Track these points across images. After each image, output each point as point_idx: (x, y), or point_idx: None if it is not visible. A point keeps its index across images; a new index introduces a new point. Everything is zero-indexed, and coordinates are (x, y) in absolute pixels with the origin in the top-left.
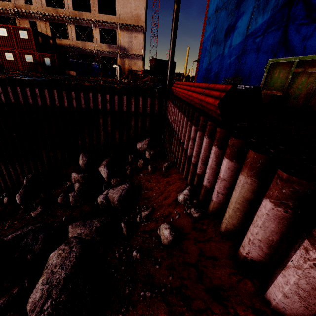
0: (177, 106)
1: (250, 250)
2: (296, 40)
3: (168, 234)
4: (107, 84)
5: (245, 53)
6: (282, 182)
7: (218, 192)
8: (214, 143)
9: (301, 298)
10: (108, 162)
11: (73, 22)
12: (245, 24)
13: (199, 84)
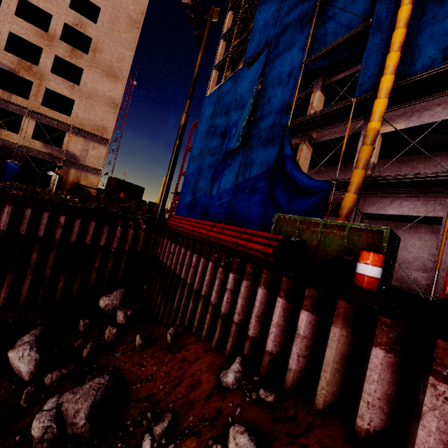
0: (186, 246)
1: (371, 416)
2: (282, 200)
3: (248, 441)
4: None
5: (236, 199)
6: (388, 327)
7: (299, 355)
8: (279, 295)
9: (446, 445)
10: (40, 336)
11: None
12: (234, 174)
13: (227, 226)
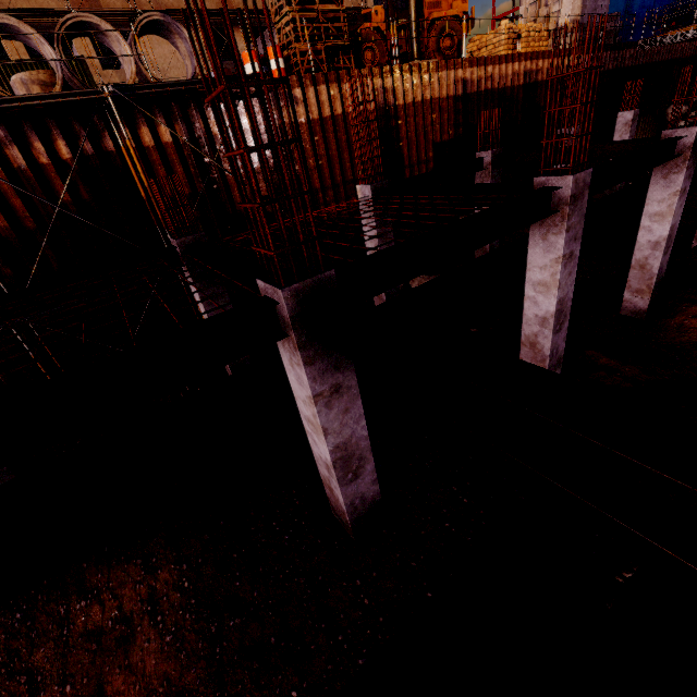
0: None
1: None
2: None
3: None
4: None
5: None
6: None
7: None
8: None
9: None
10: None
11: None
12: None
13: None
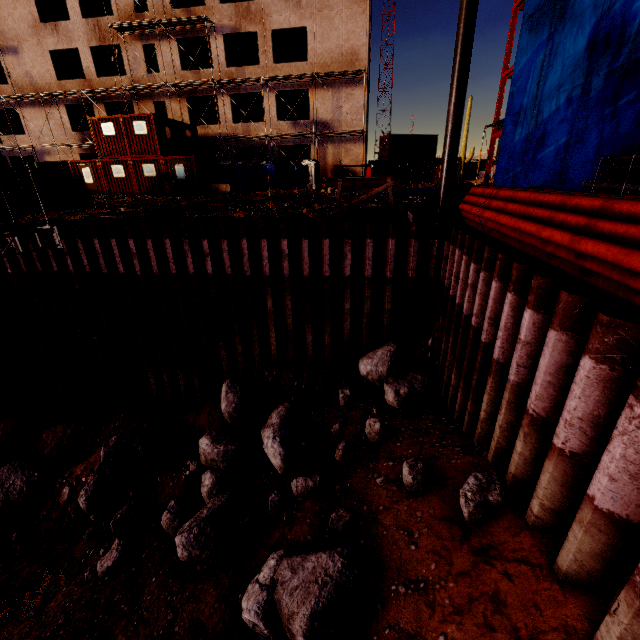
0: (501, 277)
1: None
2: None
3: None
4: (287, 209)
5: None
6: None
7: None
8: None
9: None
10: (284, 418)
11: (228, 90)
12: None
13: None
